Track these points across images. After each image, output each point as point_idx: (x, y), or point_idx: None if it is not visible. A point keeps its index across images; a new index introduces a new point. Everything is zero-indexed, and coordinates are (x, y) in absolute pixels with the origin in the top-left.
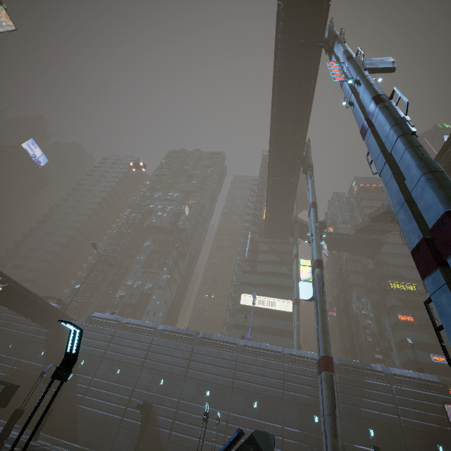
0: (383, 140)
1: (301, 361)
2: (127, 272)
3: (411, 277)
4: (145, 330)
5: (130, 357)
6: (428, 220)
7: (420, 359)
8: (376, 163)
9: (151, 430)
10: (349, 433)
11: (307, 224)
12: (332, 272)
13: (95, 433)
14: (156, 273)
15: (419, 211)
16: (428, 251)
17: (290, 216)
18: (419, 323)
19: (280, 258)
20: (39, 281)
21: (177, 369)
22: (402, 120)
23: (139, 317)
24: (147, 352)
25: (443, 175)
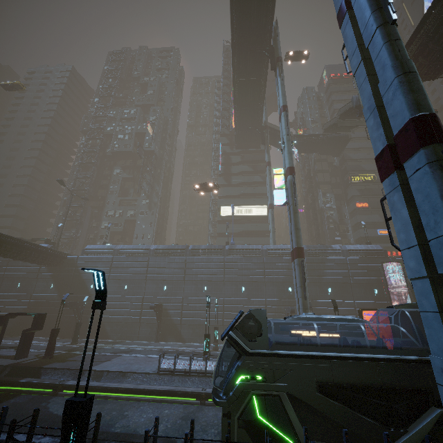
0: (361, 31)
1: (277, 253)
2: (105, 203)
3: (370, 169)
4: (140, 252)
5: (133, 275)
6: (393, 127)
7: (369, 234)
8: (352, 60)
9: (166, 320)
10: (314, 294)
11: (277, 129)
12: (302, 174)
13: (122, 330)
14: (134, 199)
15: (387, 116)
16: (390, 157)
17: (260, 122)
18: (372, 207)
19: (253, 167)
20: (16, 226)
21: (176, 277)
22: (384, 3)
23: (129, 242)
24: (147, 269)
25: (415, 77)
